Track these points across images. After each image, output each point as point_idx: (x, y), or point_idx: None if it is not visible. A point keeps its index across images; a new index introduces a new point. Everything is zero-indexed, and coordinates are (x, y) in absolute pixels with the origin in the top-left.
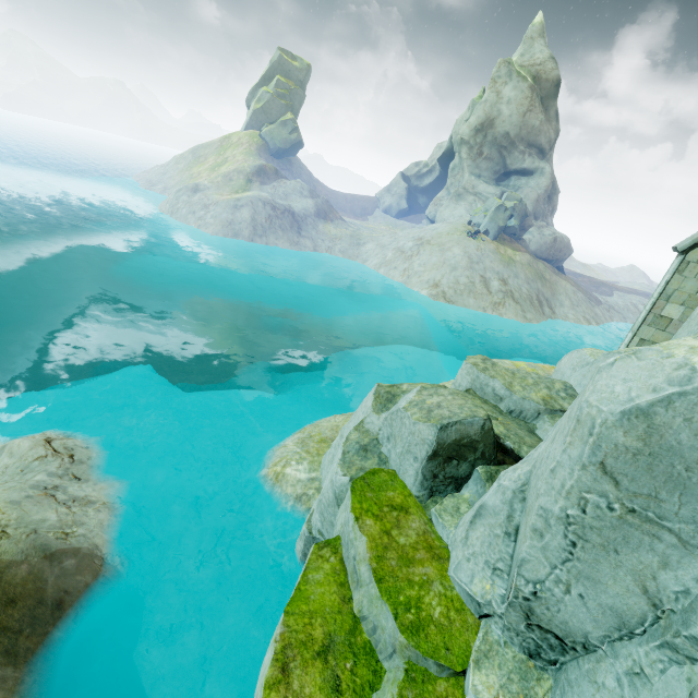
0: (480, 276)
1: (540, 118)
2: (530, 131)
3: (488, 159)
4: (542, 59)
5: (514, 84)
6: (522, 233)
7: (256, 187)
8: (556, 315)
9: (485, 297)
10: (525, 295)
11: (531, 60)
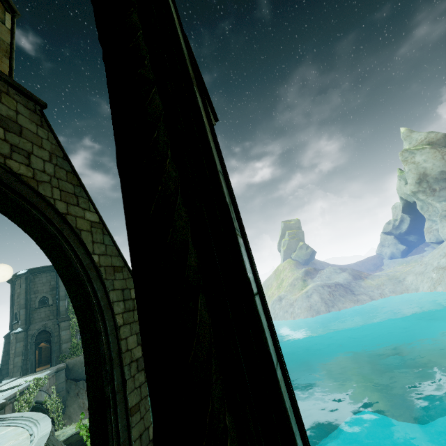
0: None
1: None
2: None
3: (442, 189)
4: (424, 136)
5: (419, 154)
6: None
7: (310, 281)
8: None
9: None
10: None
11: (417, 141)
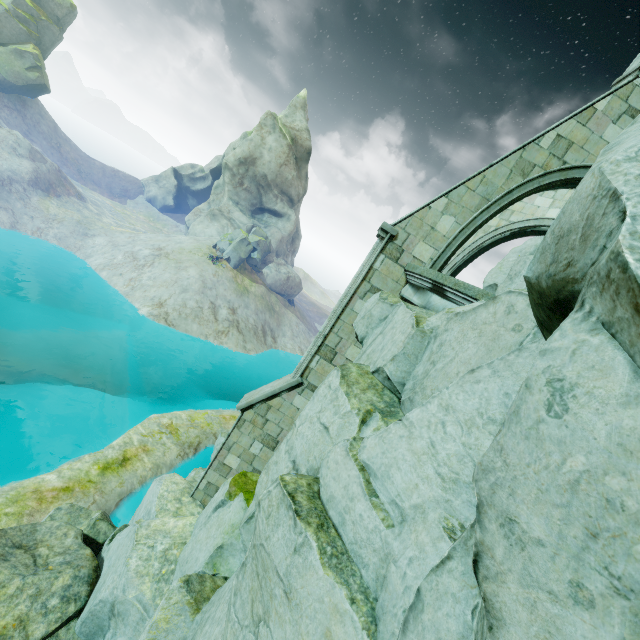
0: (210, 302)
1: (293, 174)
2: (284, 181)
3: (247, 191)
4: (301, 127)
5: (276, 137)
6: (263, 267)
7: None
8: (277, 344)
9: (211, 324)
10: (251, 325)
11: (293, 124)
